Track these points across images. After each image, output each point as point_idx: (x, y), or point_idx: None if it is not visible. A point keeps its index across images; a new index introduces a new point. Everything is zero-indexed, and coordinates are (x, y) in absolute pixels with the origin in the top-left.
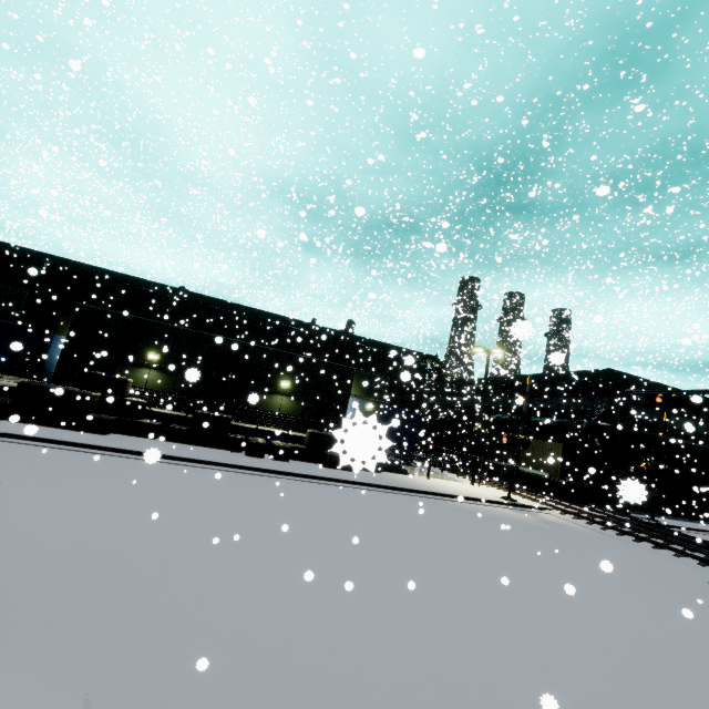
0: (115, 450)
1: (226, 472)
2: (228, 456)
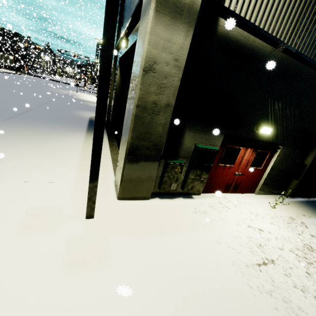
0: None
1: None
2: None
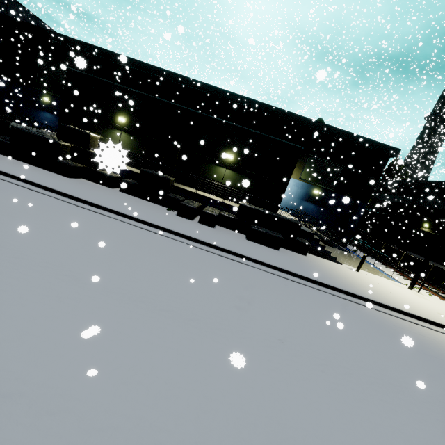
0: (49, 189)
1: (133, 227)
2: (155, 213)
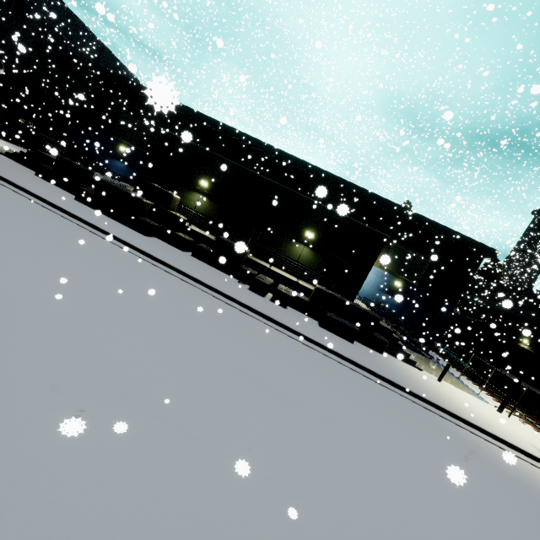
0: (133, 247)
1: (210, 297)
2: (228, 284)
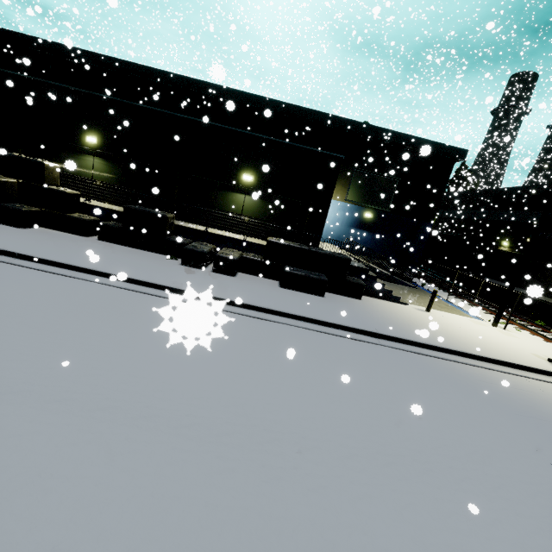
0: None
1: (112, 289)
2: (148, 265)
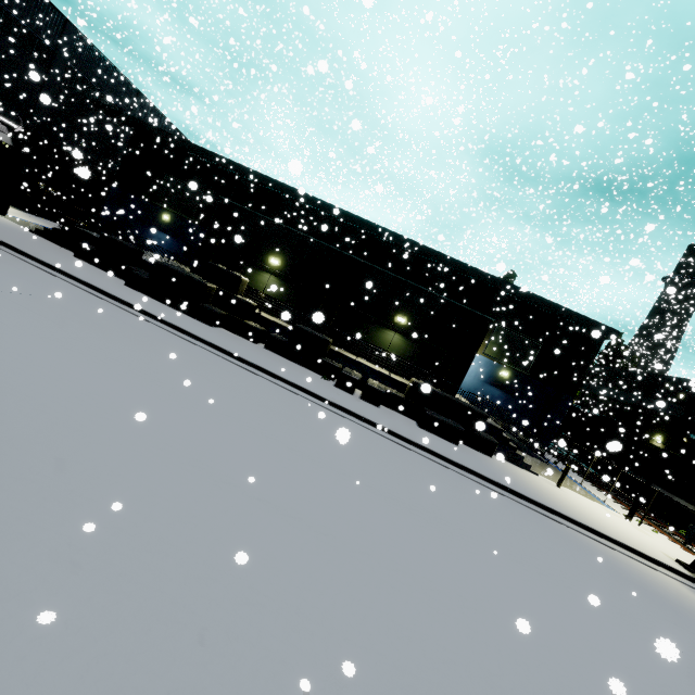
0: (203, 341)
1: (297, 396)
2: (313, 381)
